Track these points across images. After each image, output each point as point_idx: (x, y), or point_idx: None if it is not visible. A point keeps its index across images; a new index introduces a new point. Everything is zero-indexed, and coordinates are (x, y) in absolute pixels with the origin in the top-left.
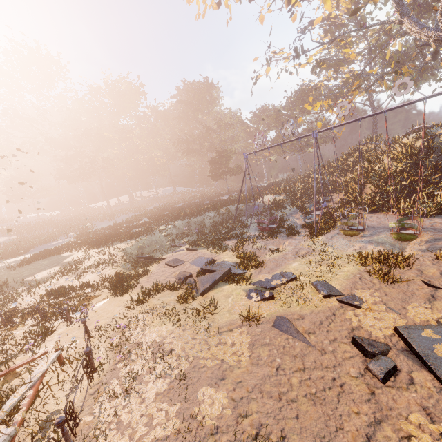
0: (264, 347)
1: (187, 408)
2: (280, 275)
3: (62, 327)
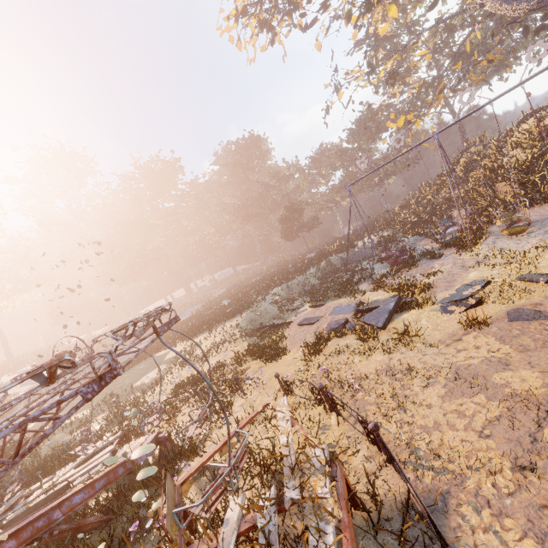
0: (519, 337)
1: (494, 393)
2: (464, 286)
3: (236, 400)
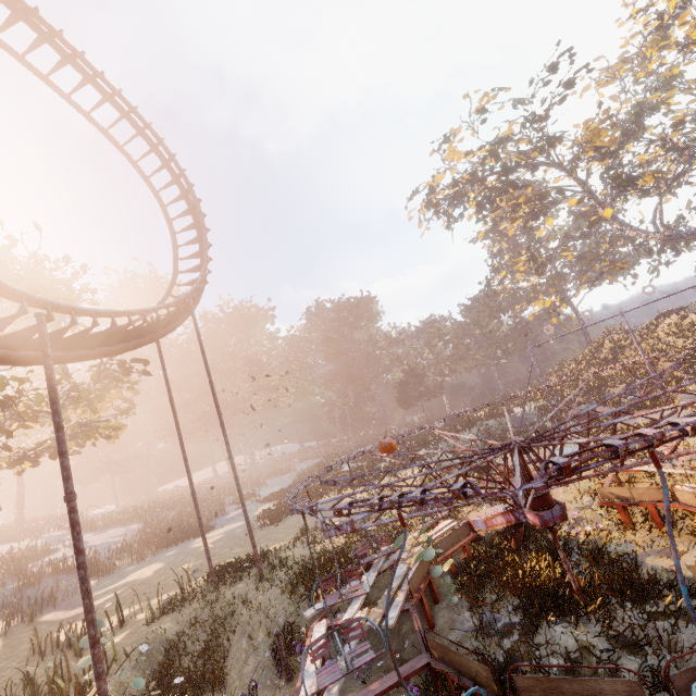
0: None
1: None
2: None
3: None
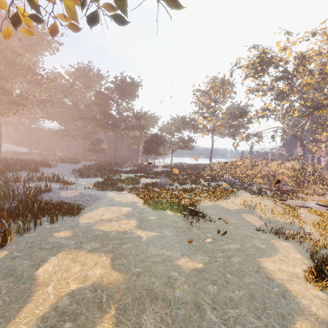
0: None
1: None
2: None
3: None
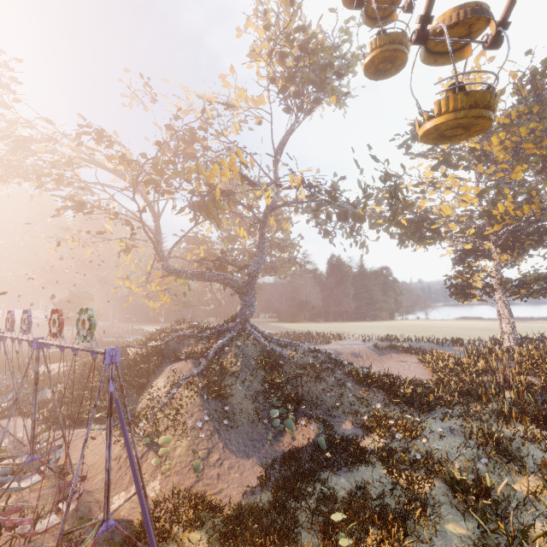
0: None
1: None
2: None
3: None
